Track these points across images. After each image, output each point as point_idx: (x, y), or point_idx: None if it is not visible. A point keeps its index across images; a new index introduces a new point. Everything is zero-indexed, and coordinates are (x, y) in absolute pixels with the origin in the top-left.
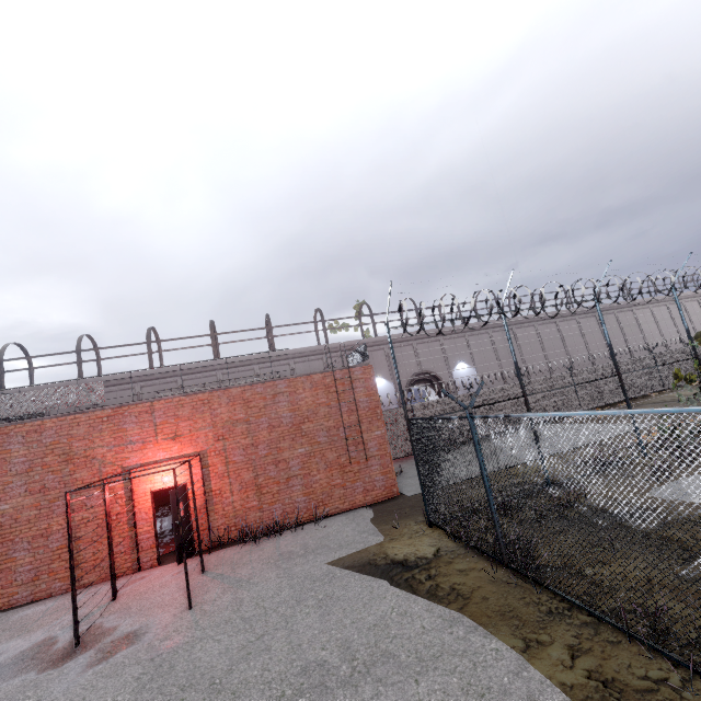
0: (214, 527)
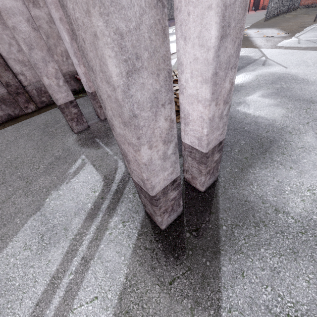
0: (264, 4)
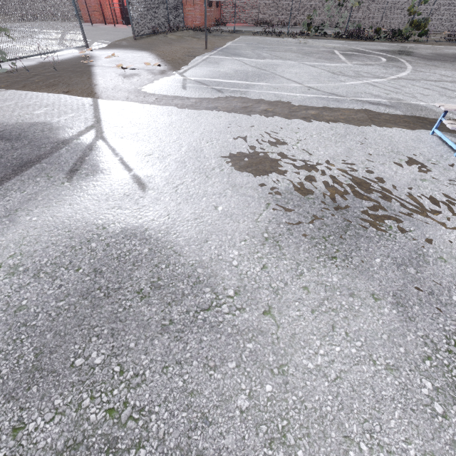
0: None
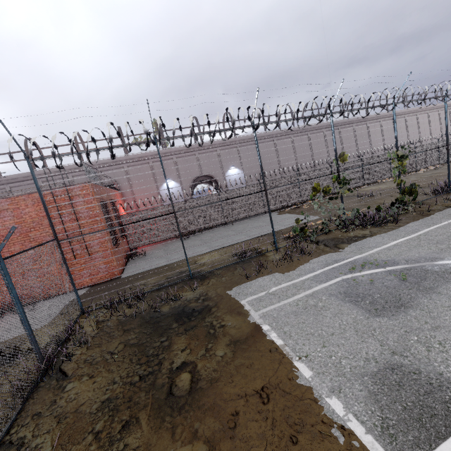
0: None
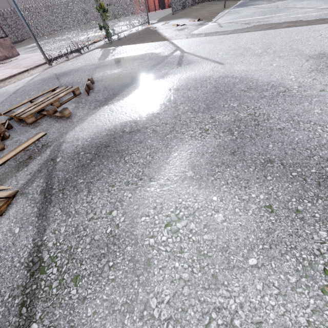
0: (169, 2)
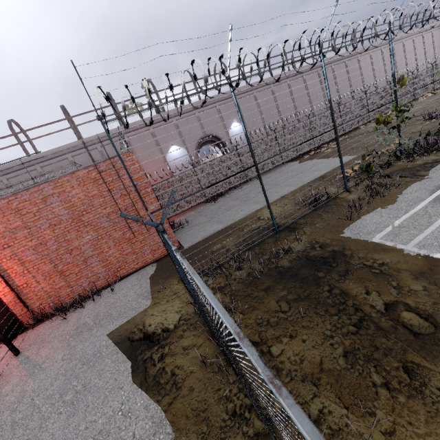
0: (34, 308)
